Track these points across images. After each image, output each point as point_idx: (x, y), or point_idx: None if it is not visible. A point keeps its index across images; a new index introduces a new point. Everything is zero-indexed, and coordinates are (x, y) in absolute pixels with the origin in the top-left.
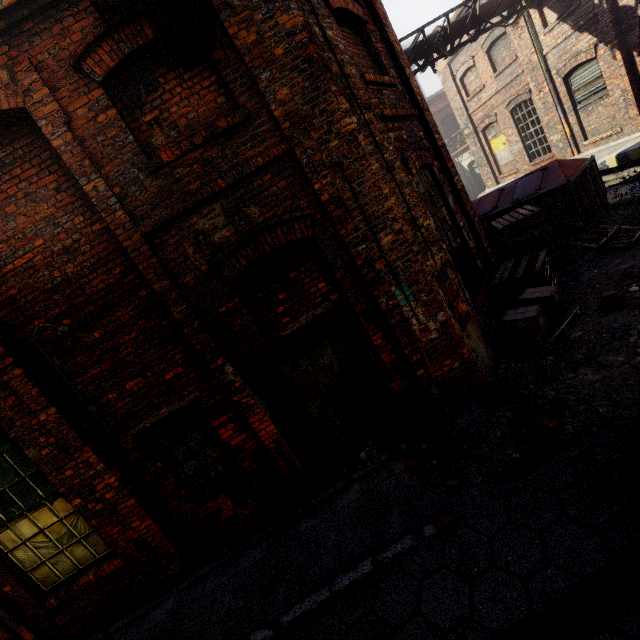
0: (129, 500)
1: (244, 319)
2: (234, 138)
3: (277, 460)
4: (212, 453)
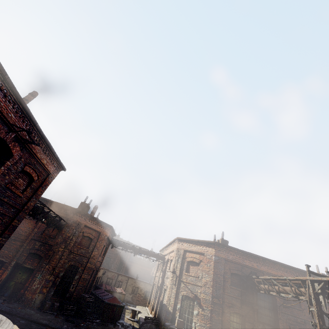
0: None
1: (24, 258)
2: (51, 238)
3: None
4: None
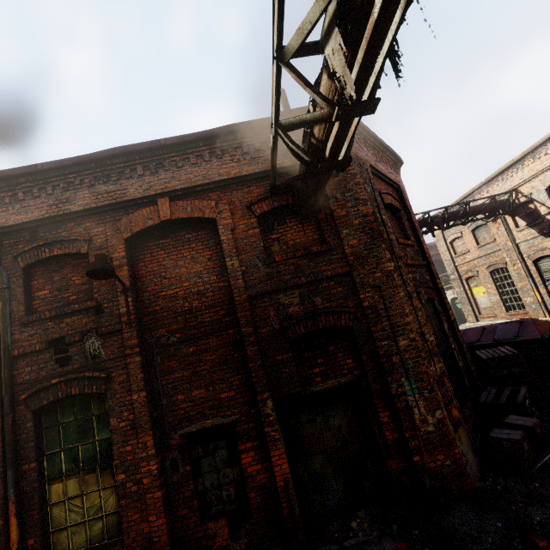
0: (157, 491)
1: (291, 369)
2: (318, 257)
3: (281, 499)
4: (230, 473)
